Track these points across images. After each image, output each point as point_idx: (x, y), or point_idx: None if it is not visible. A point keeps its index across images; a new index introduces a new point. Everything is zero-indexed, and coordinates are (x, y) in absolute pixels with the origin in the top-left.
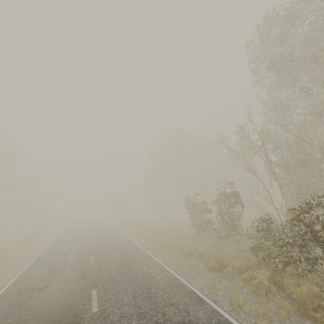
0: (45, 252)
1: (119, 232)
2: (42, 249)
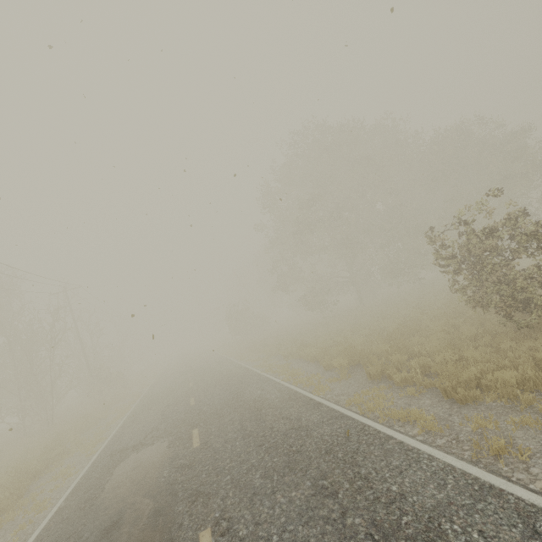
0: (58, 515)
1: (259, 375)
2: (61, 497)
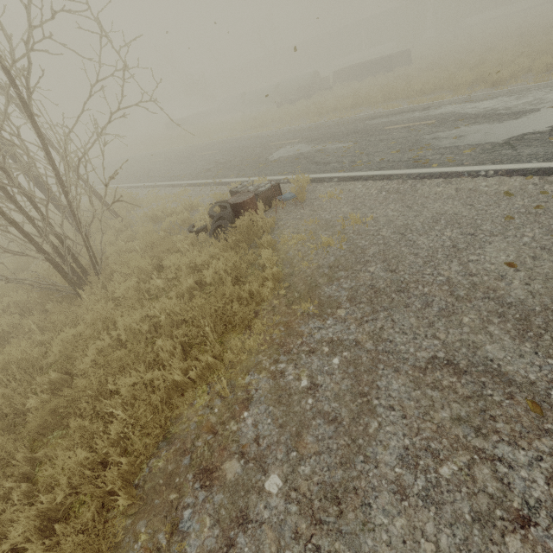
0: None
1: None
2: None
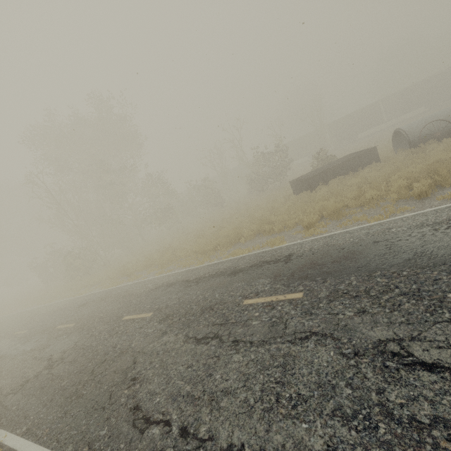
0: None
1: None
2: None
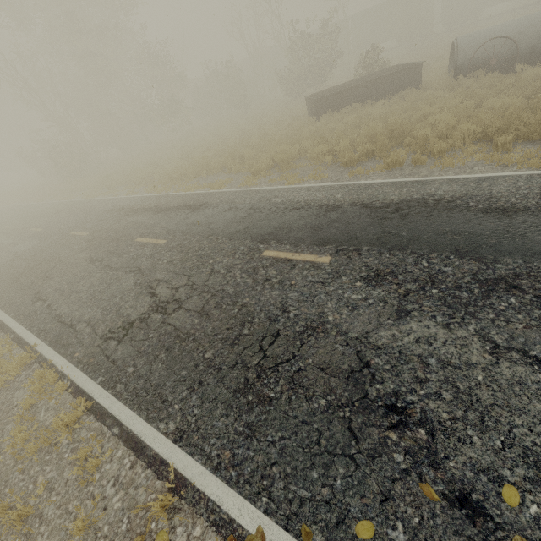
0: None
1: None
2: None
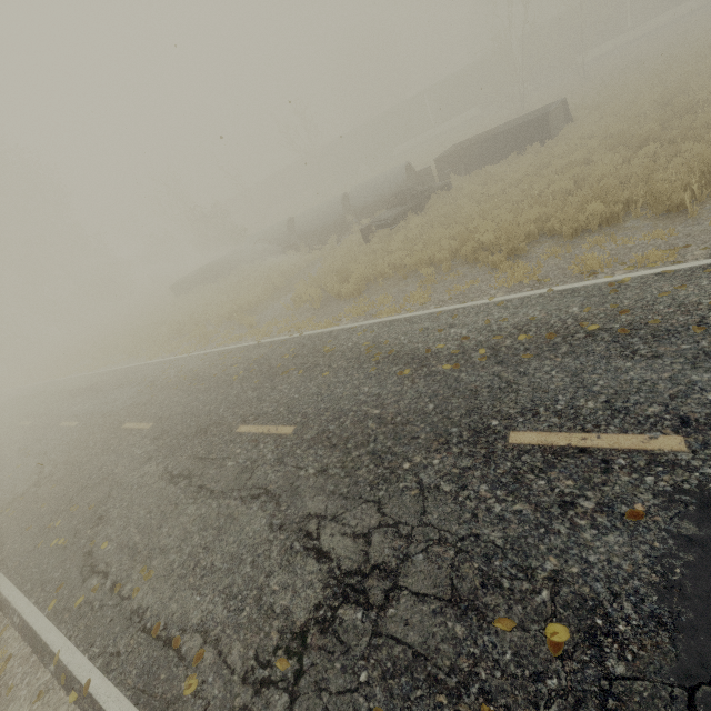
0: None
1: None
2: None
